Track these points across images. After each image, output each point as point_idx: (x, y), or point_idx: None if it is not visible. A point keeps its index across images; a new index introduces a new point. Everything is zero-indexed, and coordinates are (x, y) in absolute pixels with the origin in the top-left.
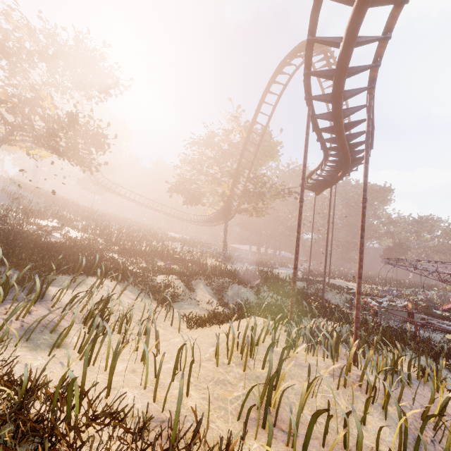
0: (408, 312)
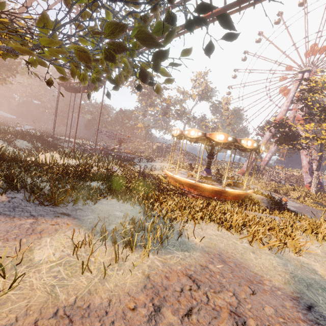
0: (101, 150)
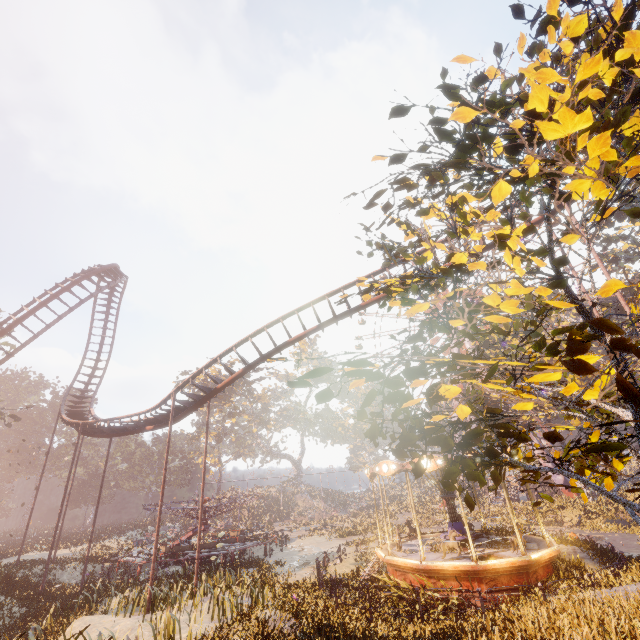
0: (161, 557)
